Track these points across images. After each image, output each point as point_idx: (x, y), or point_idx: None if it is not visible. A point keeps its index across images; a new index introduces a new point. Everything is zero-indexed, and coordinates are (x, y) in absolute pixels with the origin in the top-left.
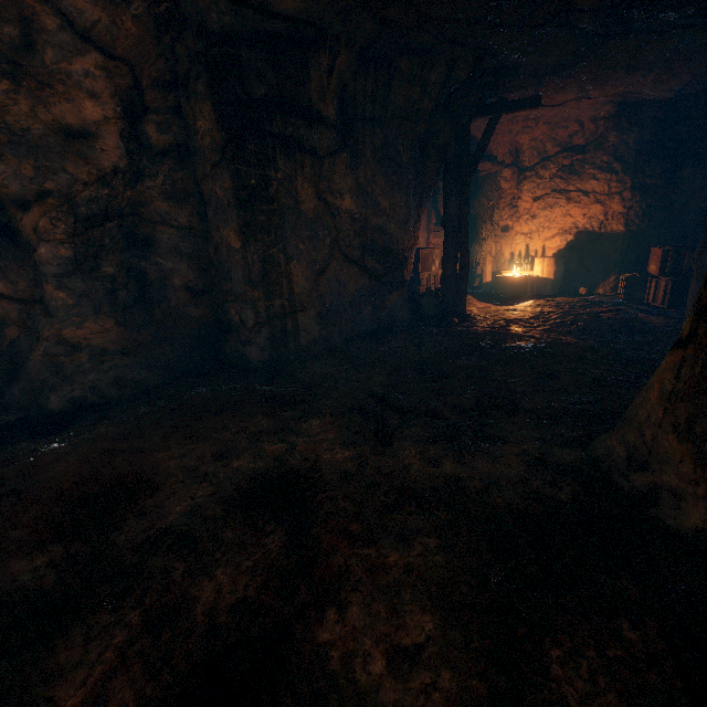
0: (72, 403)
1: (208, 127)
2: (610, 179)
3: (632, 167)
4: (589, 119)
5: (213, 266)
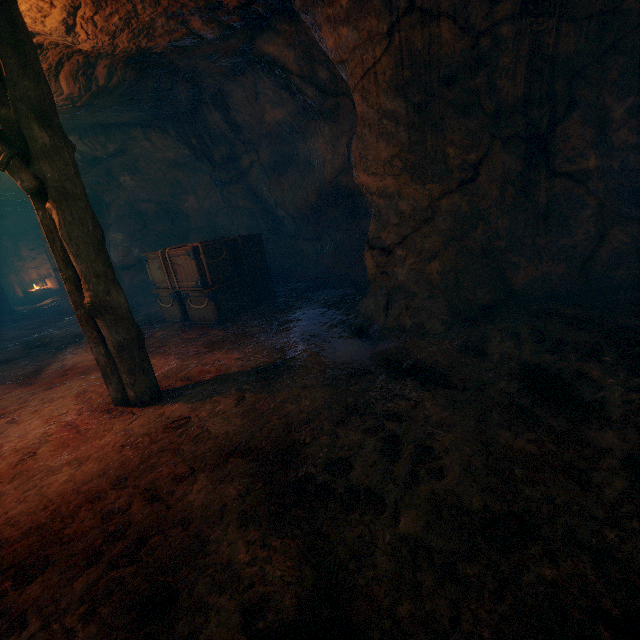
0: None
1: None
2: None
3: None
4: None
5: None
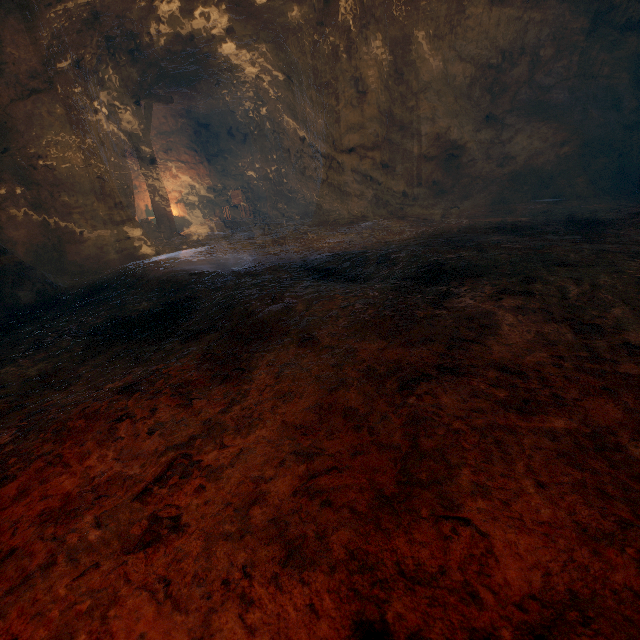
0: (39, 296)
1: (24, 57)
2: (195, 155)
3: (203, 149)
4: (171, 117)
5: (48, 183)
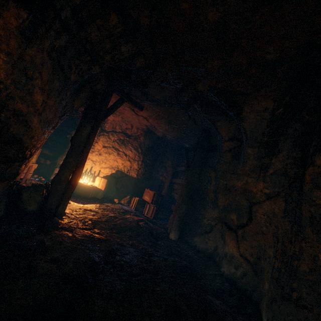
0: None
1: None
2: (136, 154)
3: (144, 153)
4: (136, 127)
5: None
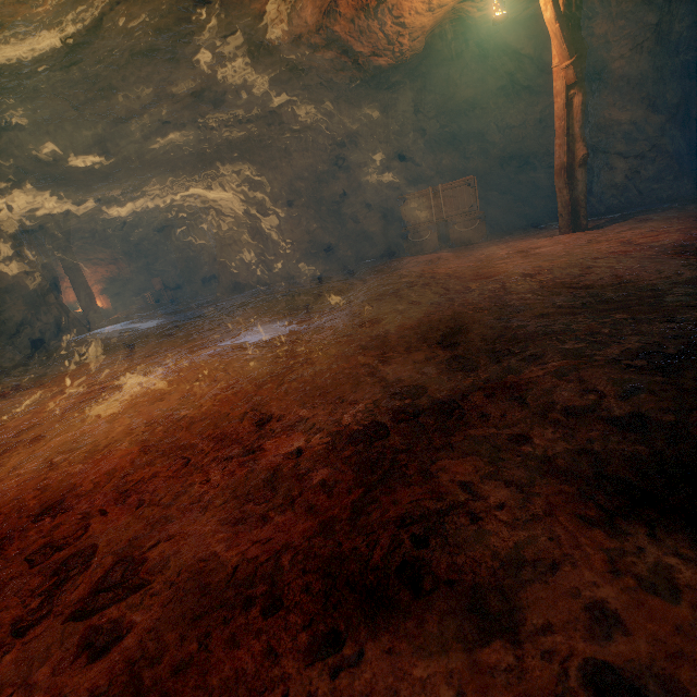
0: (14, 362)
1: None
2: (113, 252)
3: (120, 246)
4: (86, 223)
5: (2, 291)
